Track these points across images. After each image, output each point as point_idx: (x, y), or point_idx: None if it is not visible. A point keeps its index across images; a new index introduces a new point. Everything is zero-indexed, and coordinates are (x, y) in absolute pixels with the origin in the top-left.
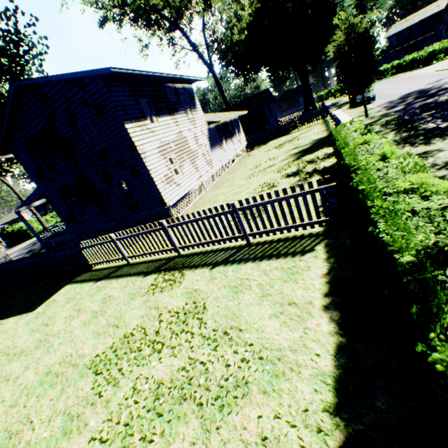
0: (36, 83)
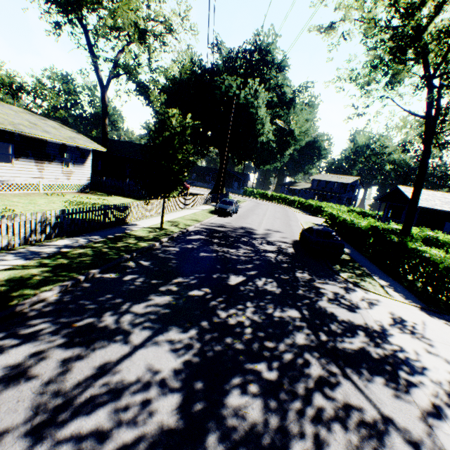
0: None
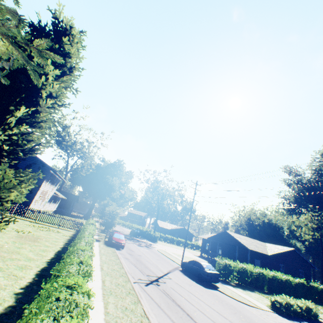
0: None
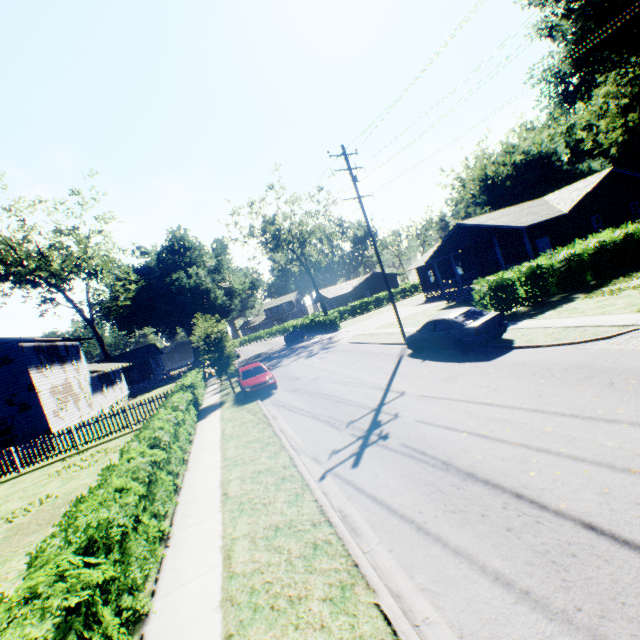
0: None
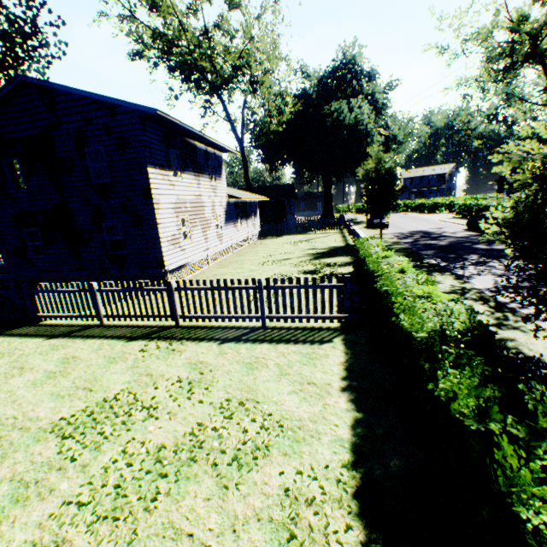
0: (50, 88)
